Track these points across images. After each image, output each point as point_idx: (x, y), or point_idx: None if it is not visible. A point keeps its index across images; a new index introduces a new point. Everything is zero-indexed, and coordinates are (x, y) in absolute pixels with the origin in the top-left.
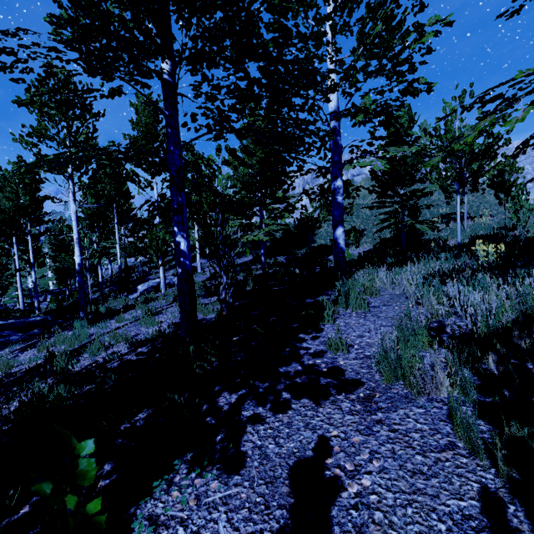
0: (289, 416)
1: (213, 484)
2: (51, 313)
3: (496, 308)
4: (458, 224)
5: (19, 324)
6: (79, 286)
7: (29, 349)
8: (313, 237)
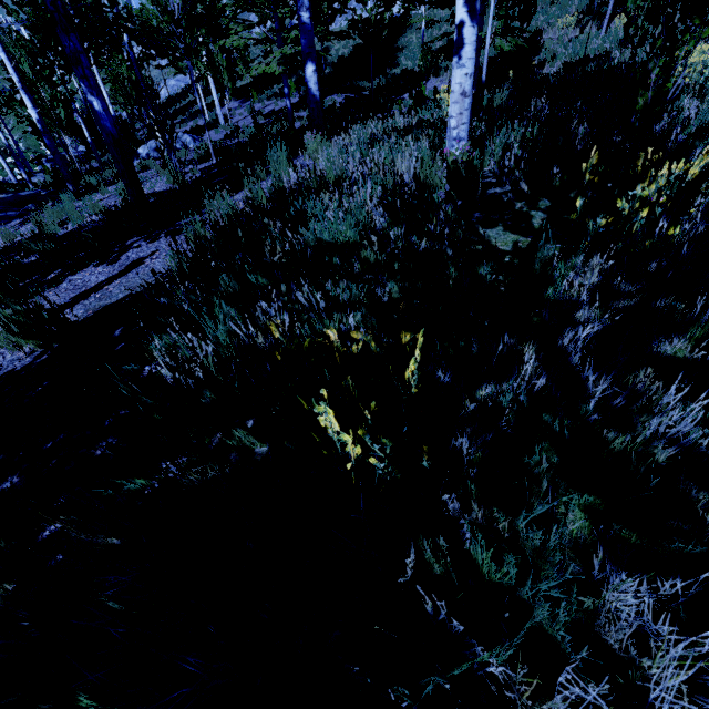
0: (153, 244)
1: (99, 269)
2: (48, 187)
3: (326, 171)
4: (486, 49)
5: (10, 199)
6: (52, 151)
7: (27, 223)
8: (398, 54)
